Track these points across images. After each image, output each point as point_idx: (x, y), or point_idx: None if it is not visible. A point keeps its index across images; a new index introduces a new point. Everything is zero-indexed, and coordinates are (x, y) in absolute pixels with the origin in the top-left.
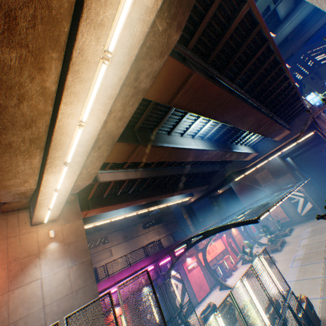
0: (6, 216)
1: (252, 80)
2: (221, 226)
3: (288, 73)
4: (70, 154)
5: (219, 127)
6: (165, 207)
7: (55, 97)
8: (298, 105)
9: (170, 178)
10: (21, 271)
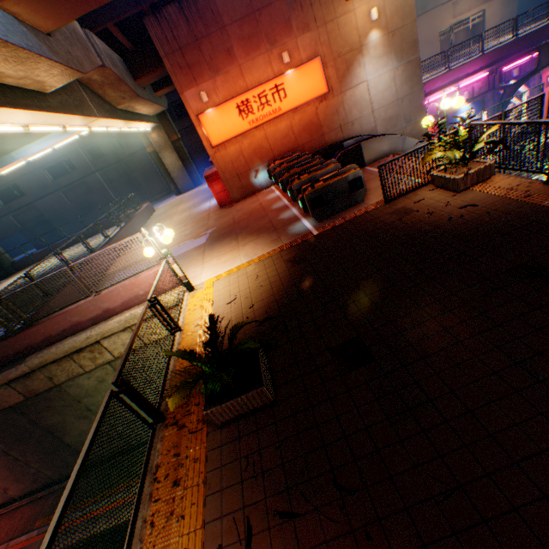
0: None
1: None
2: None
3: None
4: None
5: None
6: None
7: None
8: None
9: None
10: (346, 72)
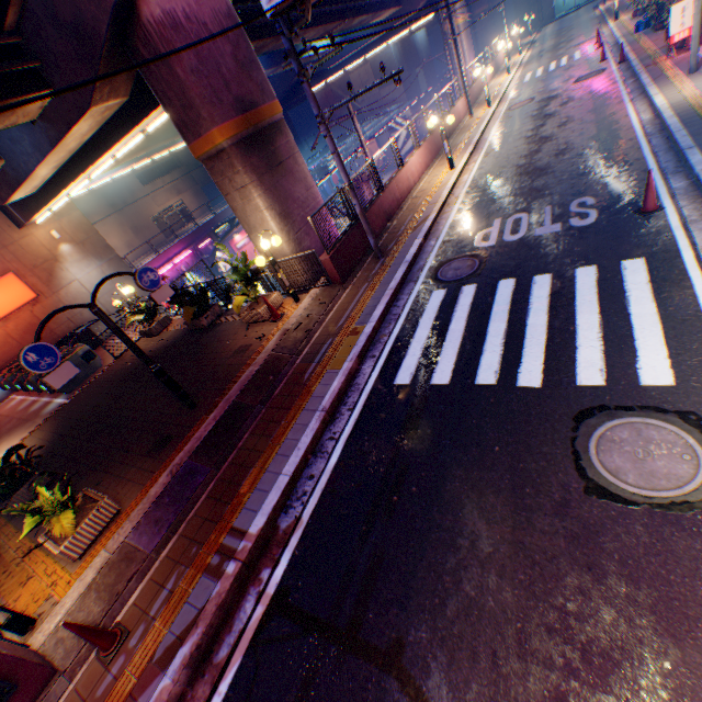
0: None
1: None
2: None
3: None
4: (95, 173)
5: None
6: None
7: (87, 142)
8: None
9: None
10: (52, 277)
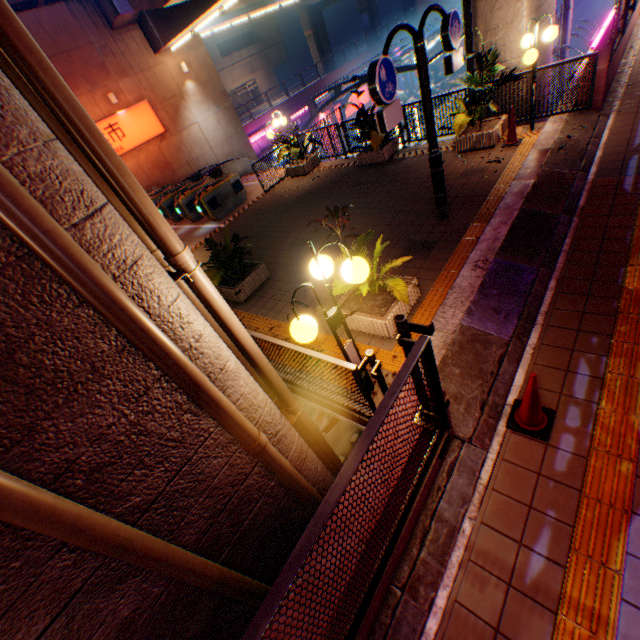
0: (120, 38)
1: None
2: None
3: None
4: None
5: None
6: None
7: None
8: None
9: None
10: (177, 115)
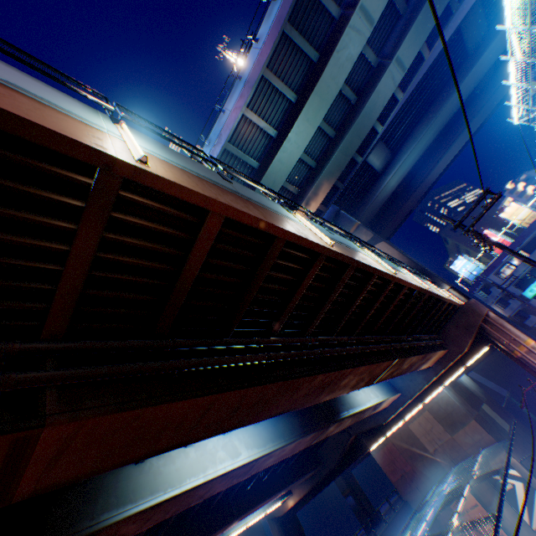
0: None
1: (322, 312)
2: None
3: (398, 279)
4: None
5: None
6: None
7: None
8: (443, 307)
9: None
10: None
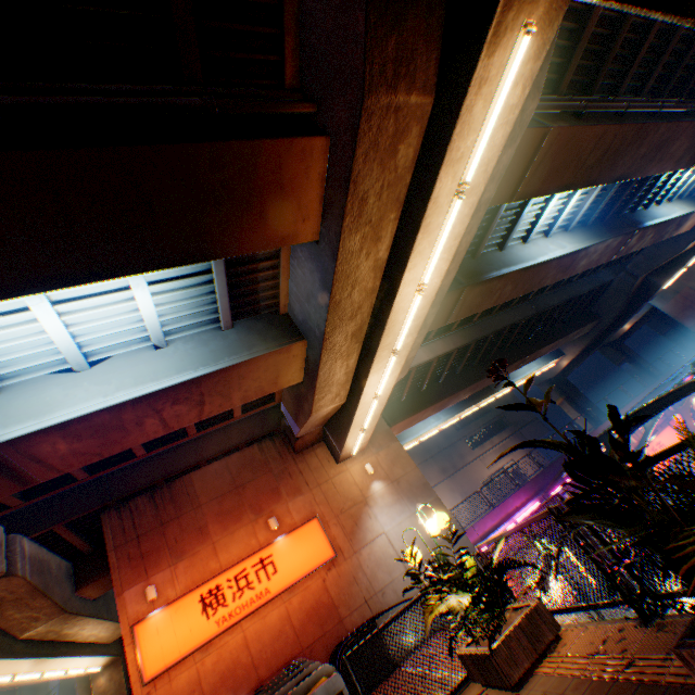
0: (302, 456)
1: (660, 65)
2: (679, 387)
3: None
4: (399, 337)
5: (598, 191)
6: (501, 396)
7: (384, 267)
8: None
9: (508, 332)
10: (355, 525)
